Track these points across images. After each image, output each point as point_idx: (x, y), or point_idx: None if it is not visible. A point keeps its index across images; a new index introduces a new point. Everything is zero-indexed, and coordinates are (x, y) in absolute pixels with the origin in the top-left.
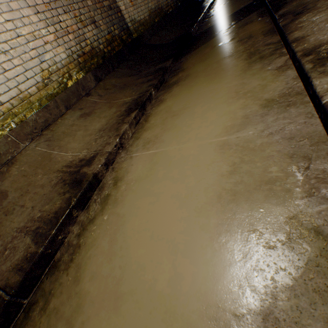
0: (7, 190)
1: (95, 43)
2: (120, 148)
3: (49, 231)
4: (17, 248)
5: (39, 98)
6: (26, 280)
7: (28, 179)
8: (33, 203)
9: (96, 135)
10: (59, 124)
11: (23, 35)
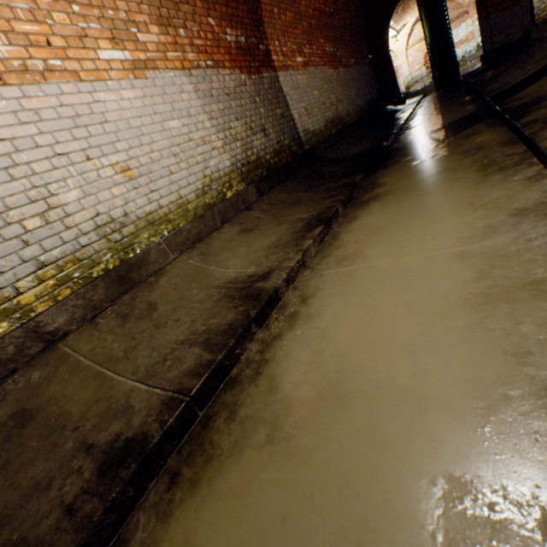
0: (156, 302)
1: (261, 152)
2: (302, 267)
3: (227, 340)
4: (182, 358)
5: (196, 206)
6: (204, 387)
7: (180, 293)
8: (192, 317)
9: (265, 252)
10: (215, 238)
11: (195, 140)
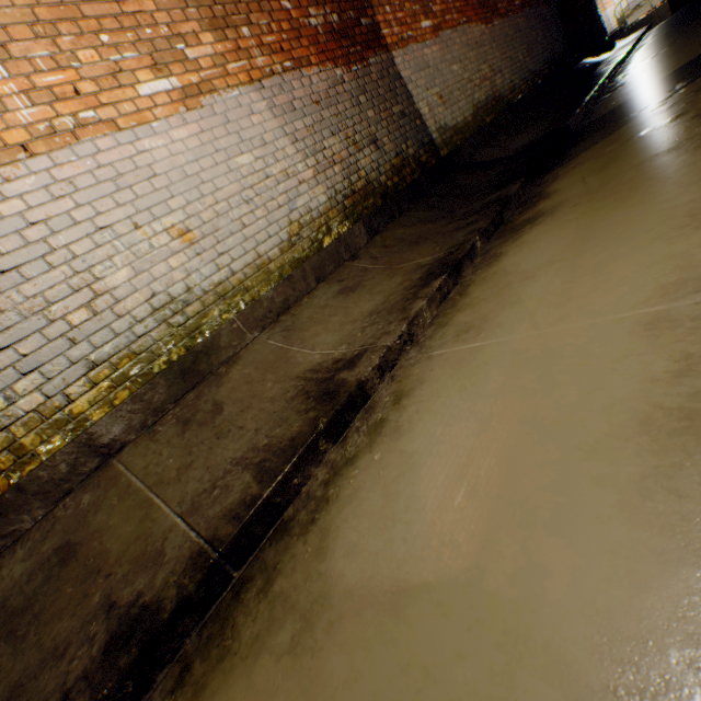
0: (223, 401)
1: (372, 174)
2: (408, 343)
3: (281, 466)
4: (230, 487)
5: (281, 265)
6: (242, 537)
7: (252, 388)
8: (257, 424)
9: (363, 321)
10: (305, 306)
11: (274, 175)
